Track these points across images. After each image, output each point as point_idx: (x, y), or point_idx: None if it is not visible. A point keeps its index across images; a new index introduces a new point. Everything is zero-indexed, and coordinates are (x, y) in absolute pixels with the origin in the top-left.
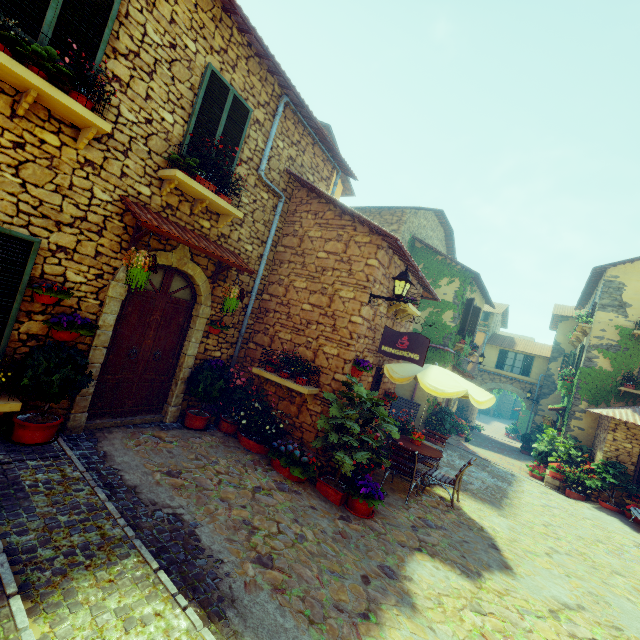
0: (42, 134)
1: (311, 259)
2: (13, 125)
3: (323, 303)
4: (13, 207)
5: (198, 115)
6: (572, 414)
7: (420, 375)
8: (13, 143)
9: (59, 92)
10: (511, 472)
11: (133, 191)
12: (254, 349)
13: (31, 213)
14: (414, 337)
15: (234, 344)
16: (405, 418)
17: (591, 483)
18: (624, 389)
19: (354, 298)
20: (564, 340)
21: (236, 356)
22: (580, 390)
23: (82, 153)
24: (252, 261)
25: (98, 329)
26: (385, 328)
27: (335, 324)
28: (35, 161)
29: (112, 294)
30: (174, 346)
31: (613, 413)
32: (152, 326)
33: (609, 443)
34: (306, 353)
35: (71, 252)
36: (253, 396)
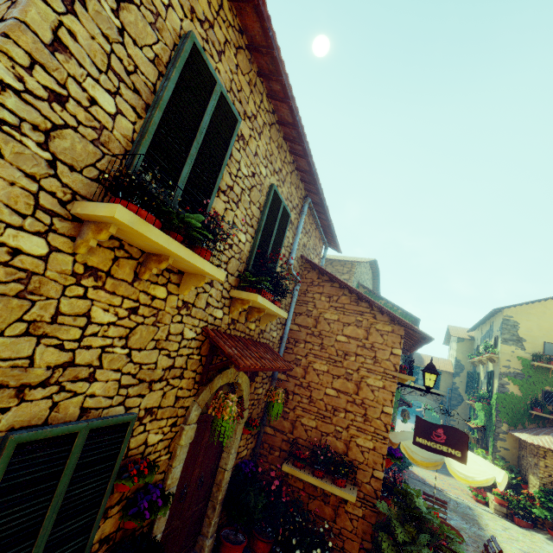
0: (154, 289)
1: (330, 341)
2: (132, 289)
3: (349, 389)
4: (115, 384)
5: (262, 230)
6: (497, 435)
7: (446, 460)
8: (128, 310)
9: (196, 256)
10: (465, 503)
11: (211, 318)
12: (272, 435)
13: (129, 383)
14: (451, 431)
15: (256, 434)
16: (399, 479)
17: (540, 513)
18: (535, 413)
19: (384, 387)
20: (463, 358)
21: (258, 448)
22: (500, 413)
23: (181, 296)
24: (275, 345)
25: (165, 490)
26: (416, 418)
27: (366, 413)
28: (143, 322)
29: (184, 442)
30: (213, 462)
31: (542, 442)
32: (201, 451)
33: (542, 469)
34: (336, 444)
35: (155, 410)
36: (293, 507)
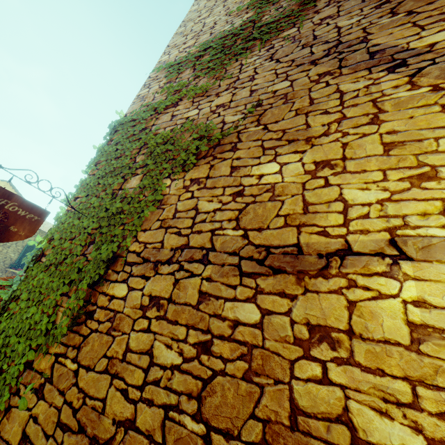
0: None
1: None
2: None
3: None
4: None
5: (24, 252)
6: None
7: None
8: None
9: None
10: None
11: None
12: None
13: None
14: None
15: None
16: None
17: None
18: None
19: None
20: None
21: None
22: None
23: None
24: None
25: None
26: None
27: None
28: None
29: None
30: None
31: None
32: None
33: None
34: None
35: None
36: None
